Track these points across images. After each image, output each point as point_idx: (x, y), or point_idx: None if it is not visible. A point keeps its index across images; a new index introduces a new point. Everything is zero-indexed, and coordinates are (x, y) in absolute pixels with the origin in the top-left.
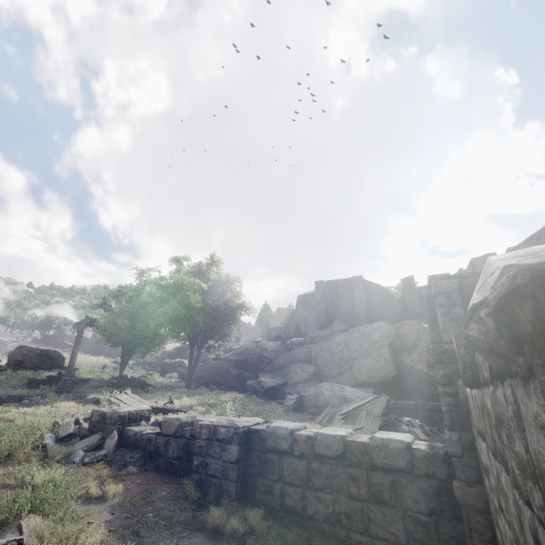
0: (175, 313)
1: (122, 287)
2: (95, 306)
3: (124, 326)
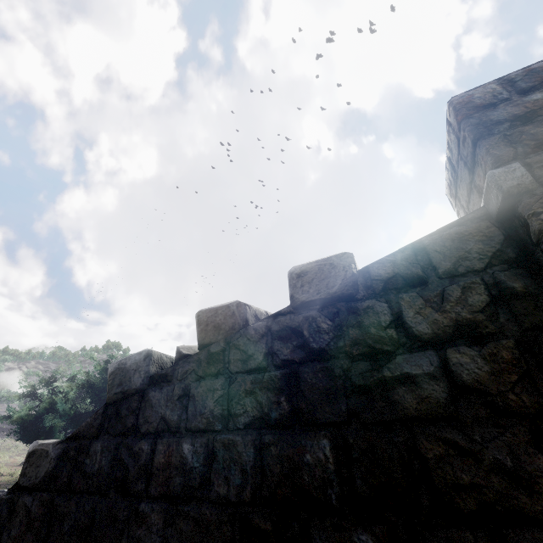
0: (84, 415)
1: (55, 373)
2: (21, 396)
3: (37, 426)
